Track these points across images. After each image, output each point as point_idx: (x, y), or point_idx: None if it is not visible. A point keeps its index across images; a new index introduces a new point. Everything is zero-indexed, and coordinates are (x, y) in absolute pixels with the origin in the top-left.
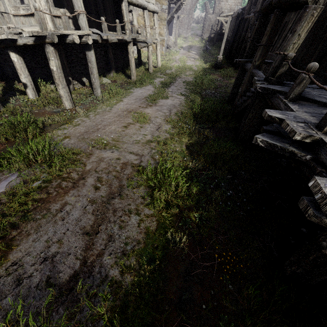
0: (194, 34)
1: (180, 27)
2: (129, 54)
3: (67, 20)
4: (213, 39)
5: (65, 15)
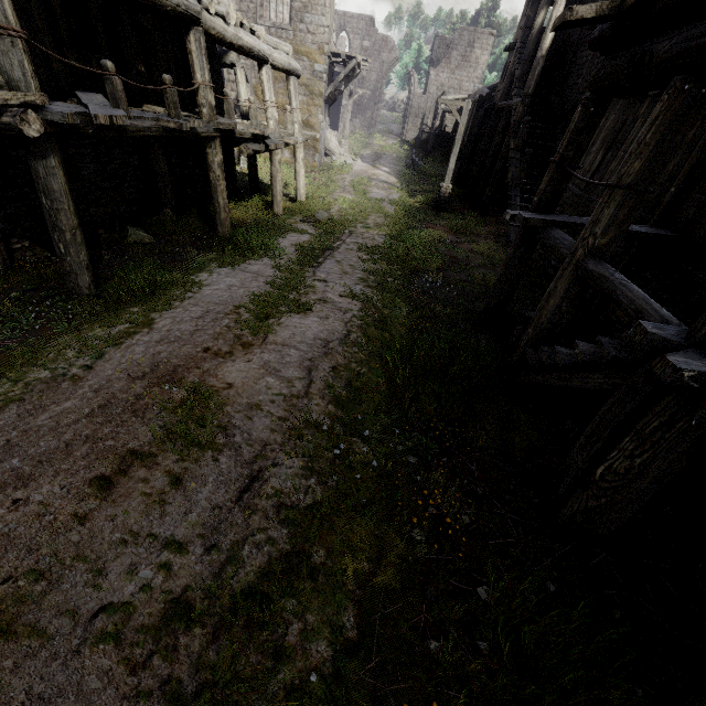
0: (386, 132)
1: (355, 115)
2: (210, 169)
3: None
4: (427, 144)
5: None
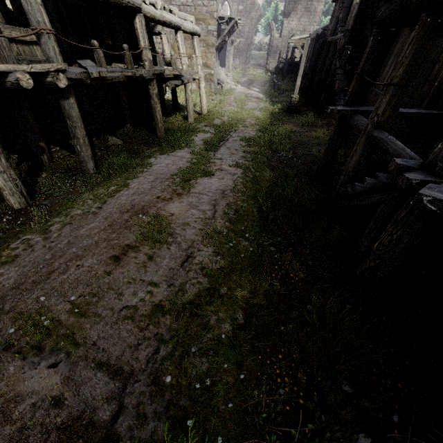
0: (256, 65)
1: (236, 56)
2: (151, 98)
3: (5, 44)
4: (283, 70)
5: (0, 34)
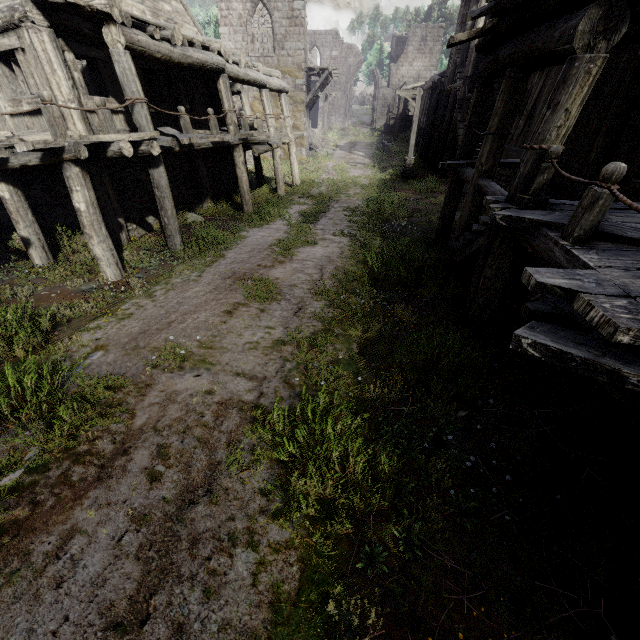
0: (358, 123)
1: (331, 113)
2: (237, 166)
3: (108, 116)
4: (394, 128)
5: (105, 107)
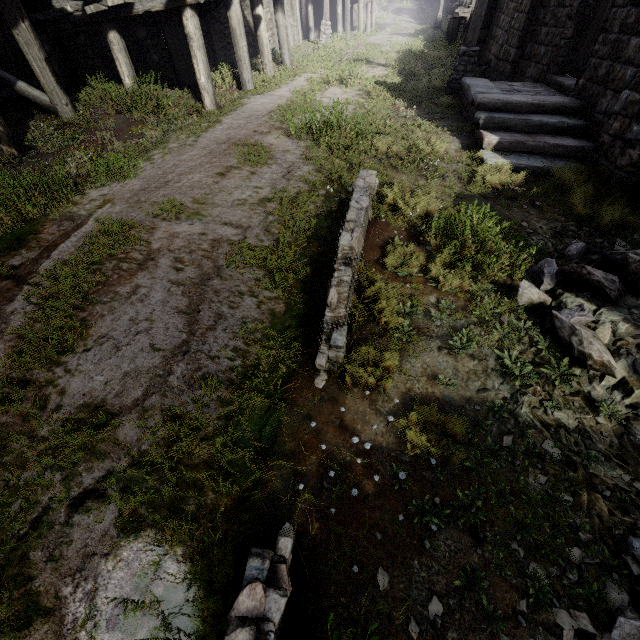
0: None
1: None
2: (359, 9)
3: None
4: None
5: None
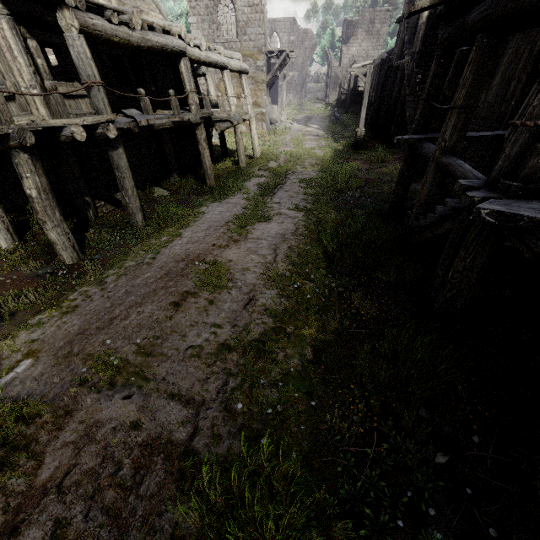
0: (313, 99)
1: (289, 91)
2: (199, 143)
3: (60, 100)
4: (345, 103)
5: (56, 91)
